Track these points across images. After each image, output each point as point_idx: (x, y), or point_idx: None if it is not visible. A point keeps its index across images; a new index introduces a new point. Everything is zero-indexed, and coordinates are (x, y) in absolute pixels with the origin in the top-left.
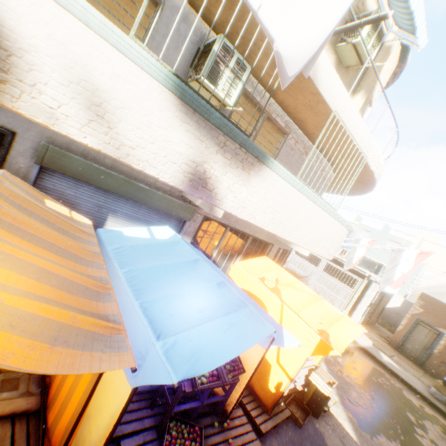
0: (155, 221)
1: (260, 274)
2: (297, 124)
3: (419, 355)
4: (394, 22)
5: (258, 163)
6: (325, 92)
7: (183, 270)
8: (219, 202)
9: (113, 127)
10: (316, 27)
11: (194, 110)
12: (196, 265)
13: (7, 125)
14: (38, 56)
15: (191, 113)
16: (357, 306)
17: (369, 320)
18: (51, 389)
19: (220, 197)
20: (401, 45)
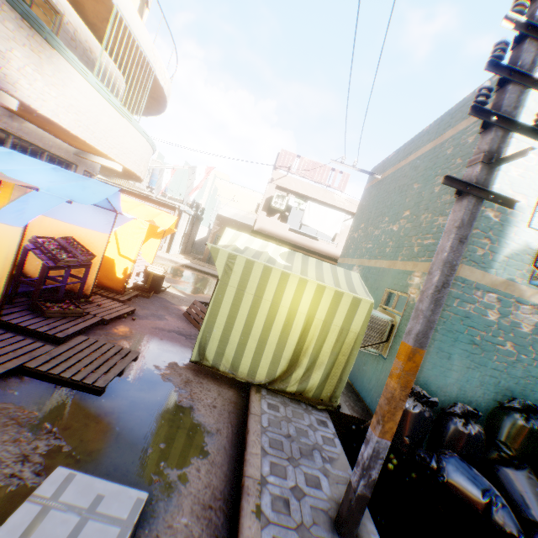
0: None
1: None
2: (72, 5)
3: None
4: None
5: (49, 47)
6: None
7: (3, 159)
8: (13, 88)
9: None
10: None
11: None
12: (15, 157)
13: None
14: None
15: None
16: (175, 236)
17: (186, 249)
18: None
19: (13, 81)
20: None
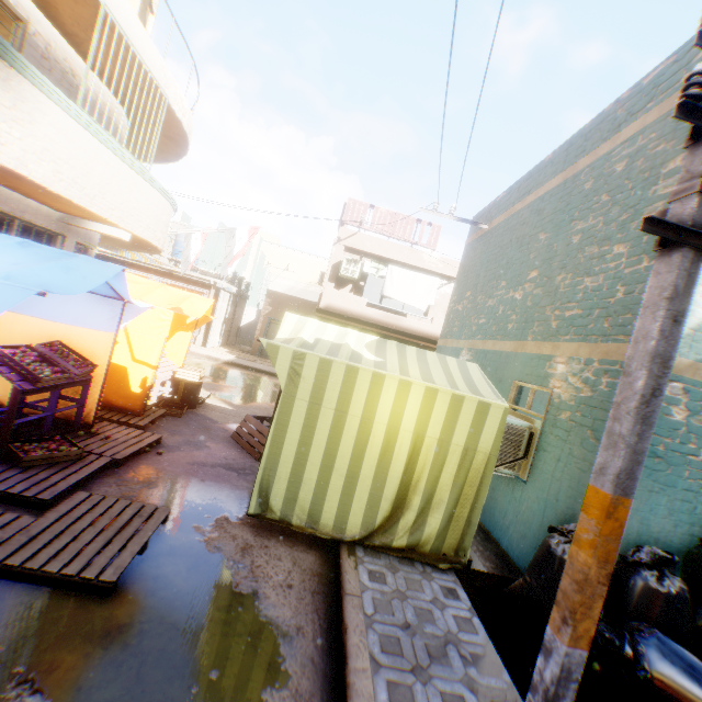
0: None
1: None
2: (40, 8)
3: None
4: None
5: (3, 64)
6: None
7: None
8: None
9: None
10: None
11: None
12: None
13: None
14: None
15: None
16: (212, 324)
17: (229, 340)
18: None
19: None
20: None
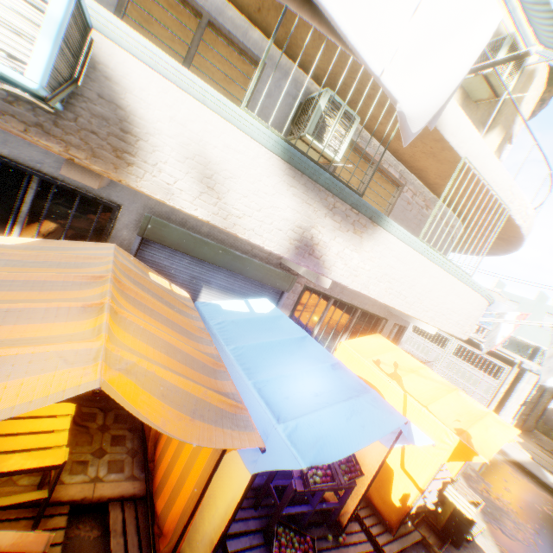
0: (250, 292)
1: (374, 356)
2: (414, 173)
3: None
4: (537, 41)
5: (371, 224)
6: (451, 137)
7: (291, 348)
8: (327, 271)
9: (222, 198)
10: (443, 79)
11: (301, 173)
12: (304, 344)
13: (114, 199)
14: (160, 137)
15: (299, 176)
16: (505, 403)
17: (524, 424)
18: (155, 475)
19: (328, 265)
20: (548, 66)
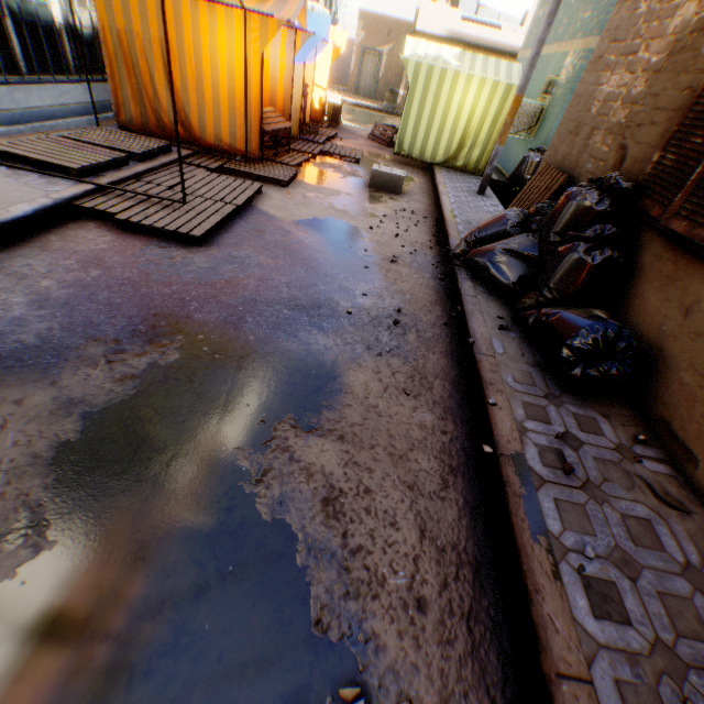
0: None
1: None
2: None
3: (372, 90)
4: None
5: None
6: None
7: None
8: None
9: None
10: None
11: None
12: None
13: None
14: None
15: None
16: None
17: None
18: None
19: None
20: None
